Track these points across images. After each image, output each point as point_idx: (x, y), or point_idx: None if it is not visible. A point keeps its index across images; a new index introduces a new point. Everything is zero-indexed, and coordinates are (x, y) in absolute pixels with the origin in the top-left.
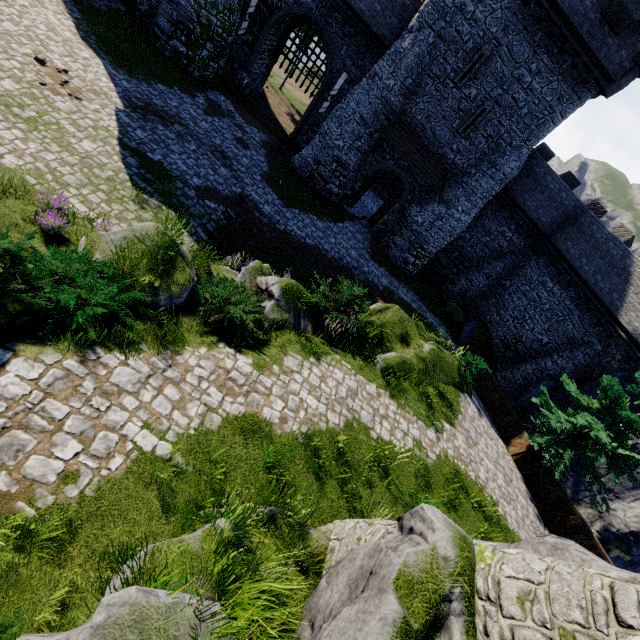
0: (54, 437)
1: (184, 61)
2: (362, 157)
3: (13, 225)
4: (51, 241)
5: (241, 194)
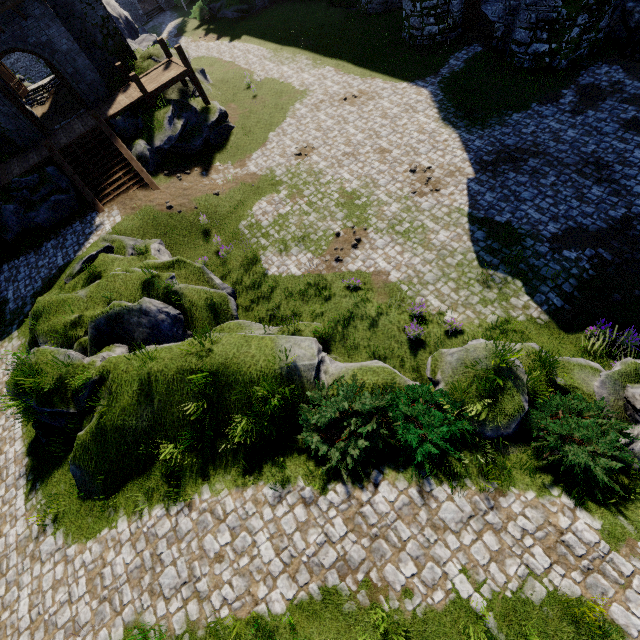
0: (400, 553)
1: (546, 60)
2: None
3: (392, 337)
4: (413, 346)
5: (624, 217)
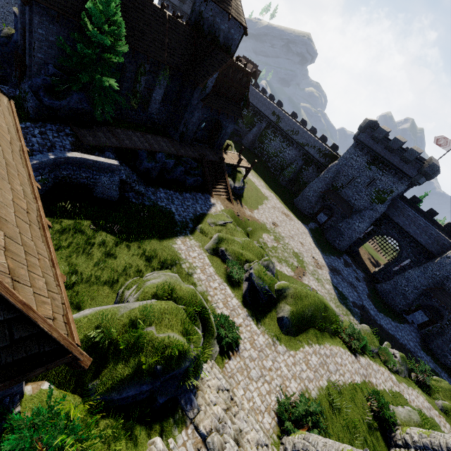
0: (372, 375)
1: (336, 245)
2: (417, 296)
3: None
4: None
5: (362, 304)
